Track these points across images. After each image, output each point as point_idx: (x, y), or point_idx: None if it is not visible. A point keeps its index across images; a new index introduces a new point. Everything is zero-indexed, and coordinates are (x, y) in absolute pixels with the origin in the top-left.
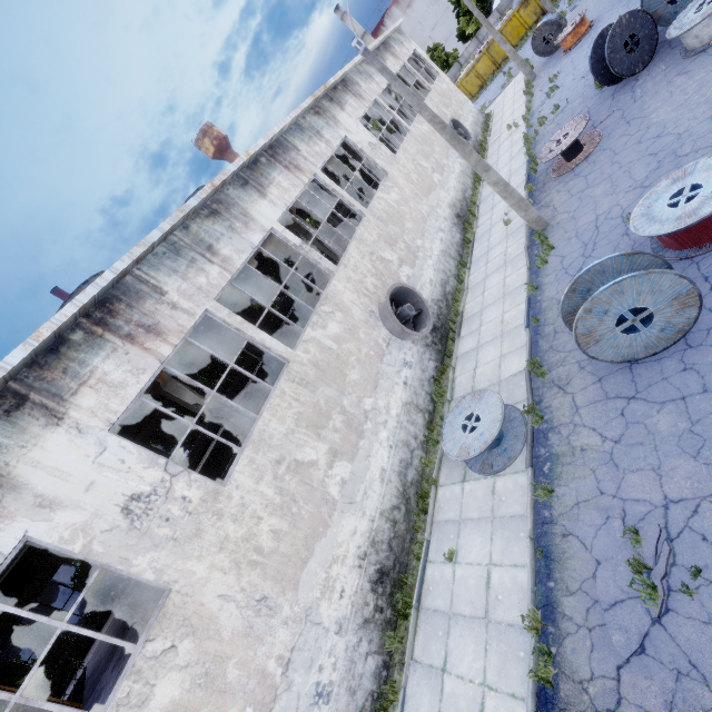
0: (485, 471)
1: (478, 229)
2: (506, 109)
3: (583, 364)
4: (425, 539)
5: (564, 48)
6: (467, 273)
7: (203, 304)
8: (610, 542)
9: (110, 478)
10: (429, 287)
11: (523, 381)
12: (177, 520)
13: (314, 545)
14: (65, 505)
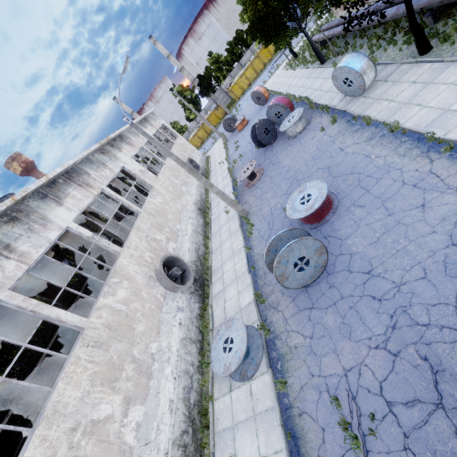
0: (243, 378)
1: (212, 216)
2: (216, 154)
3: (283, 291)
4: (211, 452)
5: (238, 129)
6: (210, 242)
7: None
8: (325, 411)
9: None
10: (188, 253)
11: (254, 307)
12: None
13: None
14: None
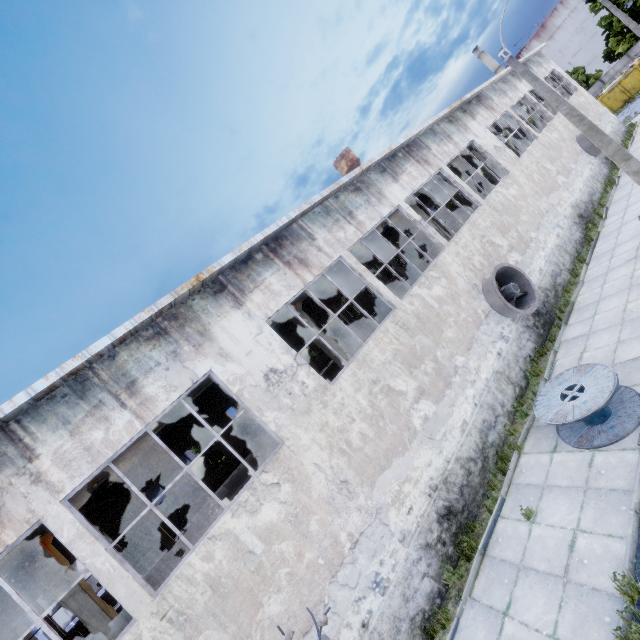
0: (582, 444)
1: (604, 229)
2: None
3: None
4: (500, 495)
5: None
6: (585, 267)
7: (339, 251)
8: None
9: (261, 352)
10: (538, 275)
11: None
12: (296, 396)
13: (392, 459)
14: (233, 360)
